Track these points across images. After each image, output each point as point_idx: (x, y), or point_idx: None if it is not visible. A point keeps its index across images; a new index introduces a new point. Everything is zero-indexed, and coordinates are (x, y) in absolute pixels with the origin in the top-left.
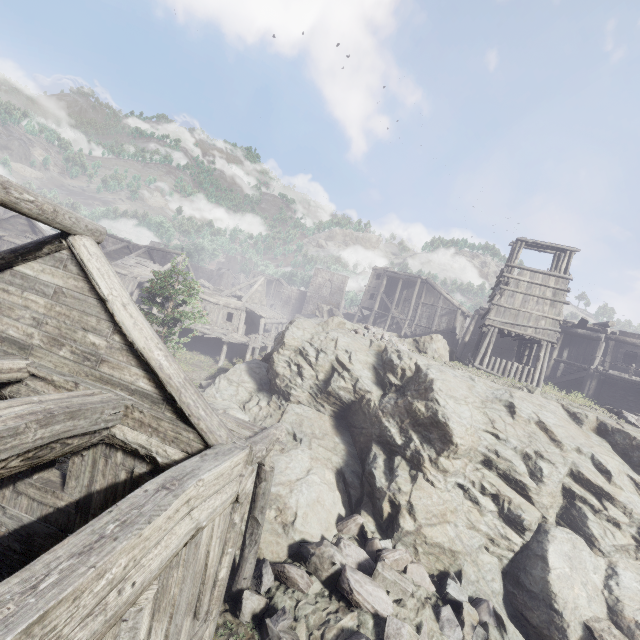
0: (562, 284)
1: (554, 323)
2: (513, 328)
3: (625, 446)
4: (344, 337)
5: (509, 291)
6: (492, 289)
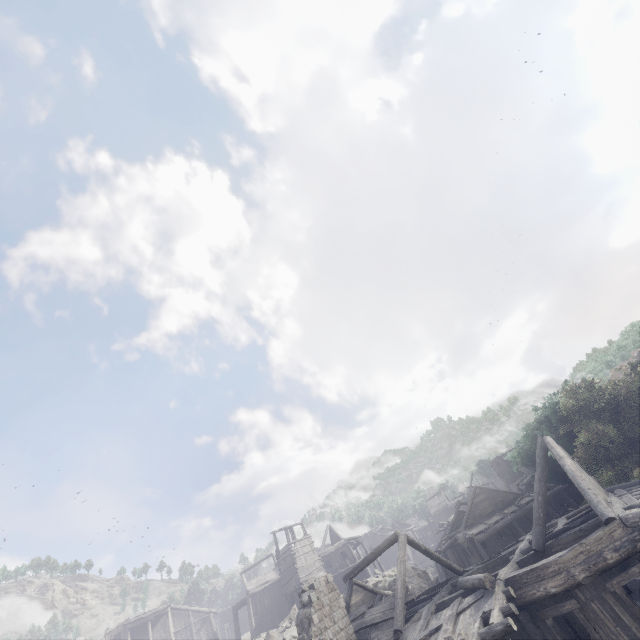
0: (310, 540)
1: (319, 561)
2: (310, 575)
3: (383, 585)
4: (293, 632)
5: (298, 557)
6: (277, 564)
